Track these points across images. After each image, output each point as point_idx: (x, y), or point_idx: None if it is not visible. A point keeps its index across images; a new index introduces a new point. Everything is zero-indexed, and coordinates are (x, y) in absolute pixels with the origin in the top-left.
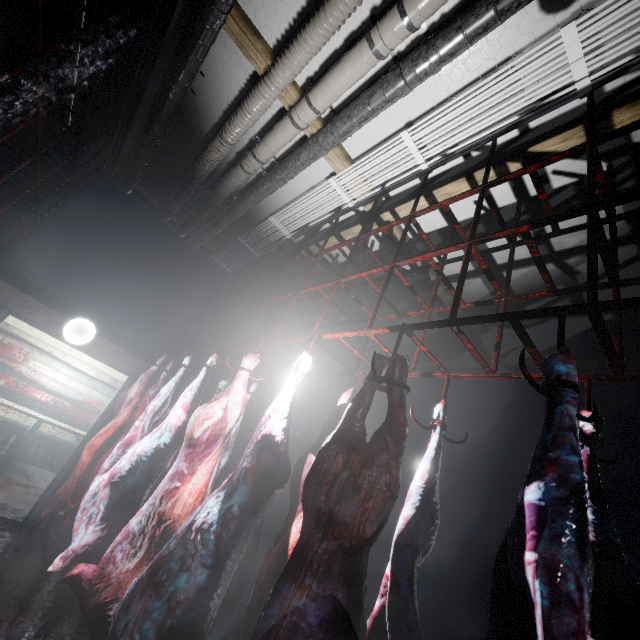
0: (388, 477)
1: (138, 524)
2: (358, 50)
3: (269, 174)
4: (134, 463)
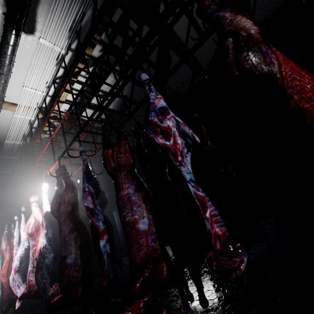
0: (68, 196)
1: (31, 267)
2: None
3: None
4: (20, 260)
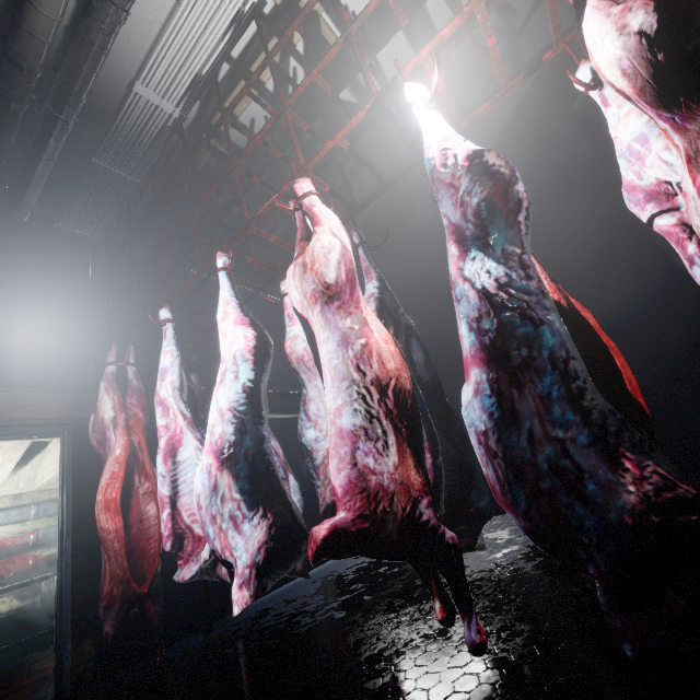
0: None
1: (354, 417)
2: None
3: None
4: (234, 420)
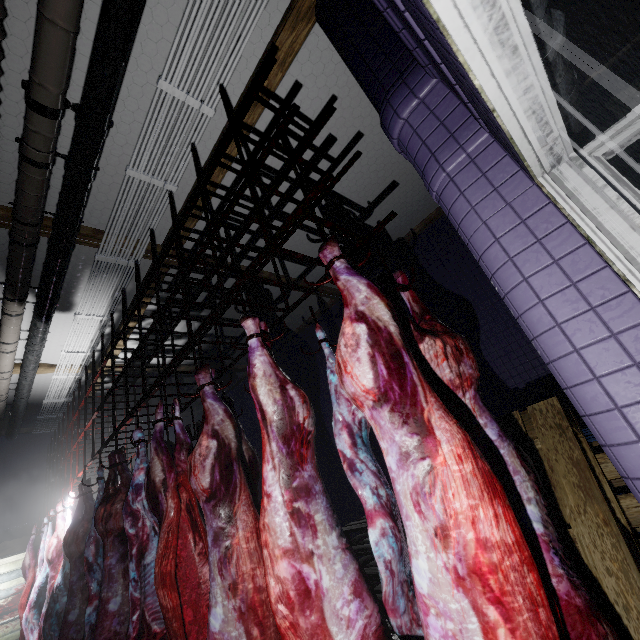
0: (82, 529)
1: (44, 609)
2: (1, 354)
3: (16, 394)
4: (38, 591)
